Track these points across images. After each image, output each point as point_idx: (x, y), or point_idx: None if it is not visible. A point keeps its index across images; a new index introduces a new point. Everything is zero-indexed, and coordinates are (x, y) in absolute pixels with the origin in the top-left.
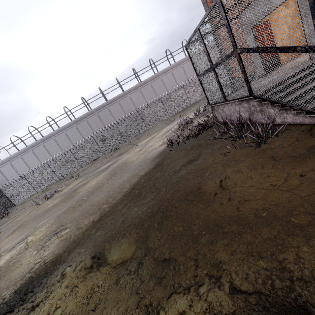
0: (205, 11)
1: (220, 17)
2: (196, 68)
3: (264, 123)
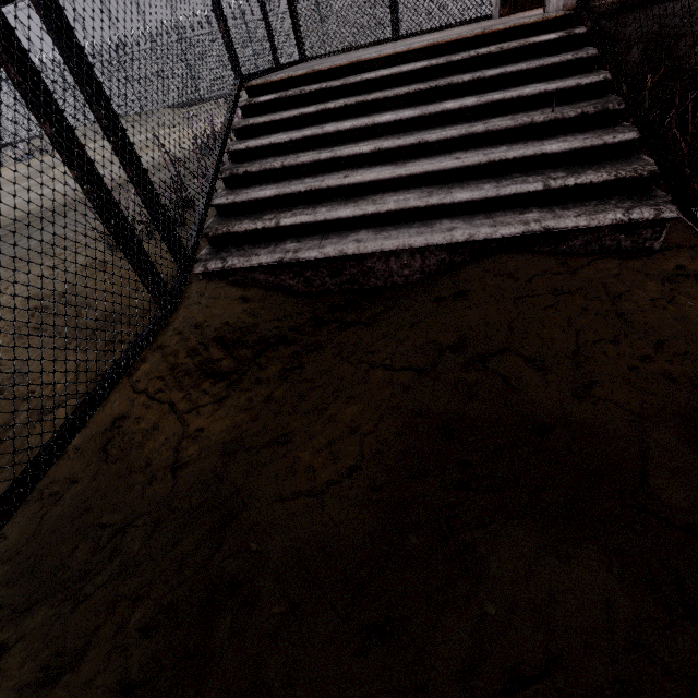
0: None
1: None
2: None
3: None
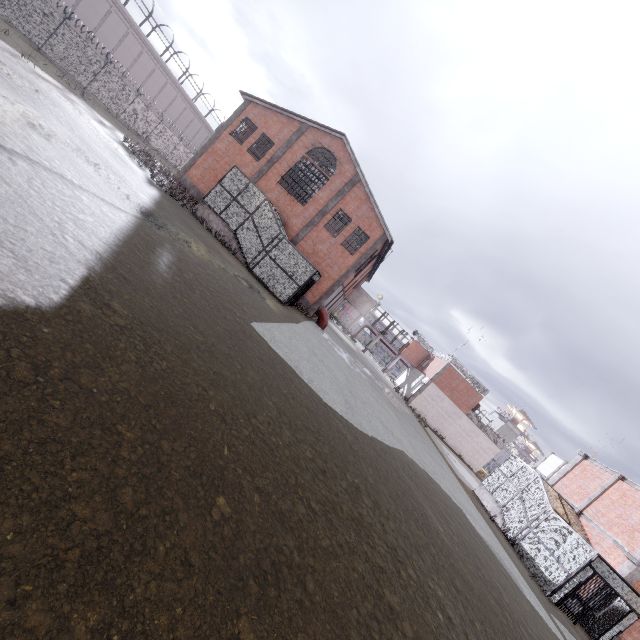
0: (231, 117)
1: (261, 201)
2: (225, 180)
3: (225, 244)
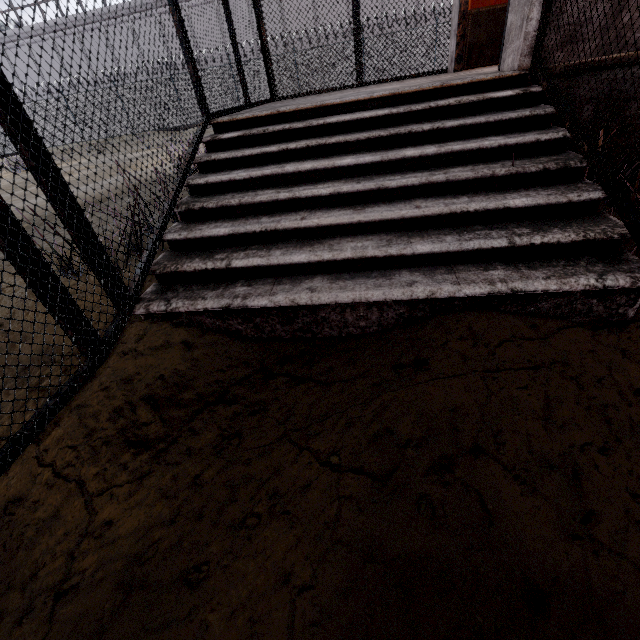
0: None
1: None
2: None
3: None
